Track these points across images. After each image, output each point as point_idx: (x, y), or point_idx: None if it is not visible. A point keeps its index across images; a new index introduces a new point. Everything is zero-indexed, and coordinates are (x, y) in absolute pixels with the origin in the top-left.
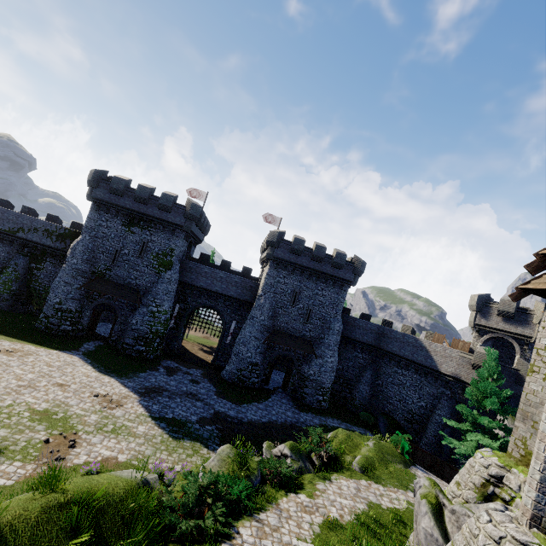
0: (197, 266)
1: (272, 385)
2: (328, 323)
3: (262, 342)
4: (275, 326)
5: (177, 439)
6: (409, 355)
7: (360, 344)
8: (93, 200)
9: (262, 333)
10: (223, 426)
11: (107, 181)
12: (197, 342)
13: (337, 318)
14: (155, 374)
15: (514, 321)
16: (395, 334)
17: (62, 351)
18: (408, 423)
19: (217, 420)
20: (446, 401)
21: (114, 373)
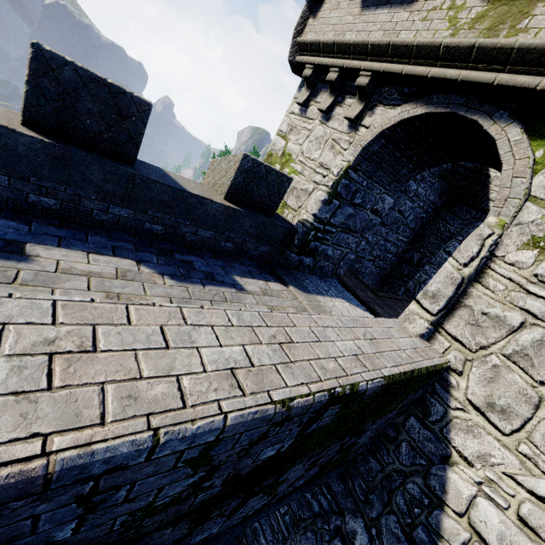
0: None
1: None
2: None
3: None
4: None
5: None
6: None
7: None
8: None
9: None
10: None
11: None
12: None
13: None
14: None
15: None
16: None
17: None
18: None
19: None
20: None
21: None
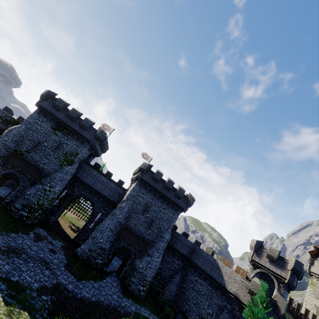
0: (90, 169)
1: (110, 268)
2: (161, 232)
3: (114, 234)
4: (127, 224)
5: (8, 305)
6: (208, 270)
7: (178, 253)
8: (39, 106)
9: (116, 227)
10: (57, 299)
11: (53, 99)
12: (70, 221)
13: (168, 231)
14: (25, 237)
15: (276, 264)
16: (202, 252)
17: None
18: None
19: (55, 291)
20: (227, 313)
21: None
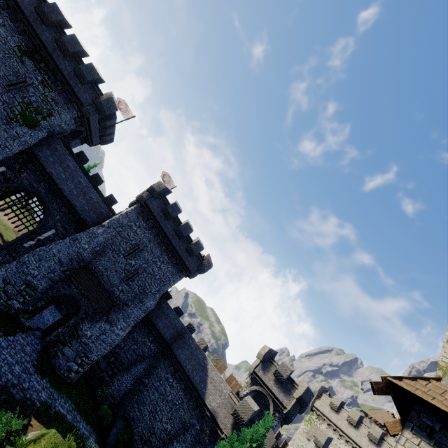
0: (65, 153)
1: (34, 322)
2: (144, 295)
3: (63, 269)
4: (92, 264)
5: None
6: (189, 369)
7: (157, 333)
8: None
9: (71, 261)
10: None
11: None
12: None
13: (155, 296)
14: None
15: (281, 385)
16: (191, 342)
17: None
18: (141, 442)
19: None
20: (191, 436)
21: None
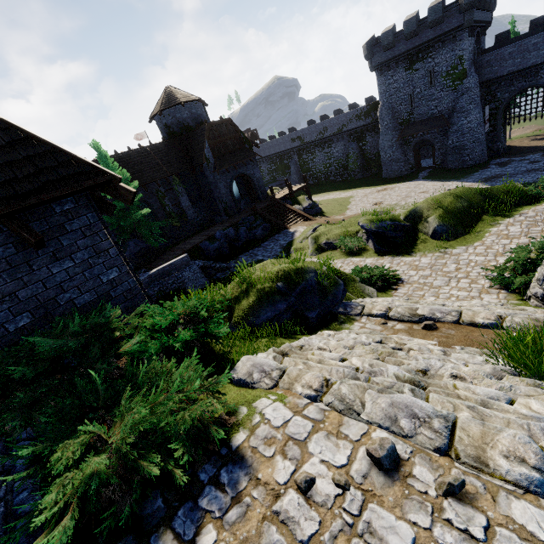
0: (495, 54)
1: None
2: None
3: None
4: None
5: None
6: None
7: None
8: (375, 69)
9: None
10: None
11: (377, 44)
12: (525, 137)
13: None
14: (487, 170)
15: None
16: None
17: (409, 181)
18: None
19: None
20: None
21: (452, 180)
